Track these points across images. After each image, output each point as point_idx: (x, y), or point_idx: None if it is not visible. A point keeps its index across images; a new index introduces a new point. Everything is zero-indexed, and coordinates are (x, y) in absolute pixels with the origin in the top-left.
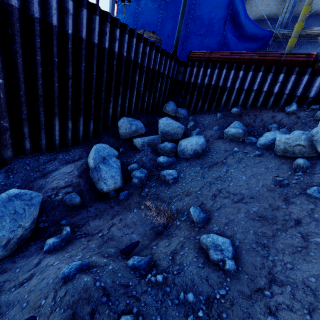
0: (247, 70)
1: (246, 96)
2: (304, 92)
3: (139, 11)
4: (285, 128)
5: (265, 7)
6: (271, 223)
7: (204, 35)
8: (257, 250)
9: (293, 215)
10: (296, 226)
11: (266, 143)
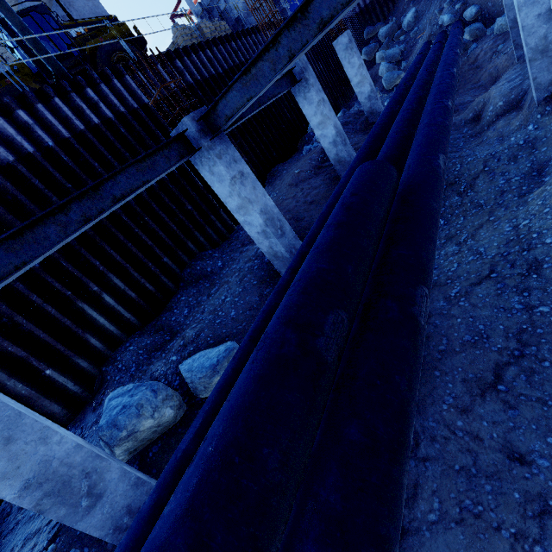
0: None
1: None
2: None
3: None
4: None
5: None
6: None
7: None
8: None
9: None
10: None
11: None
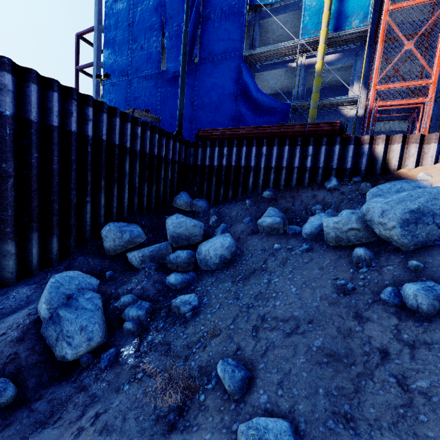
0: (270, 145)
1: (276, 175)
2: (340, 163)
3: (132, 91)
4: (331, 209)
5: (276, 81)
6: (348, 365)
7: (215, 111)
8: (337, 433)
9: (374, 341)
10: (384, 363)
11: (312, 231)
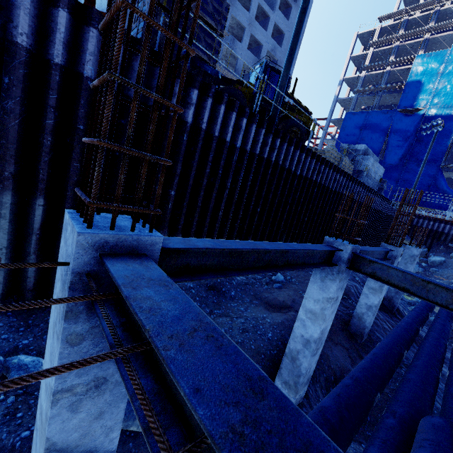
0: None
1: None
2: None
3: None
4: None
5: None
6: None
7: None
8: None
9: None
10: None
11: None
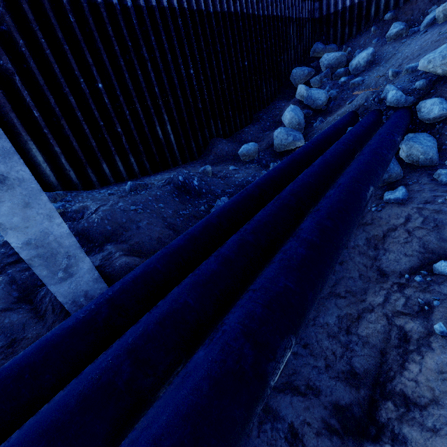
0: None
1: None
2: None
3: None
4: None
5: None
6: None
7: None
8: None
9: None
10: None
11: (428, 23)
